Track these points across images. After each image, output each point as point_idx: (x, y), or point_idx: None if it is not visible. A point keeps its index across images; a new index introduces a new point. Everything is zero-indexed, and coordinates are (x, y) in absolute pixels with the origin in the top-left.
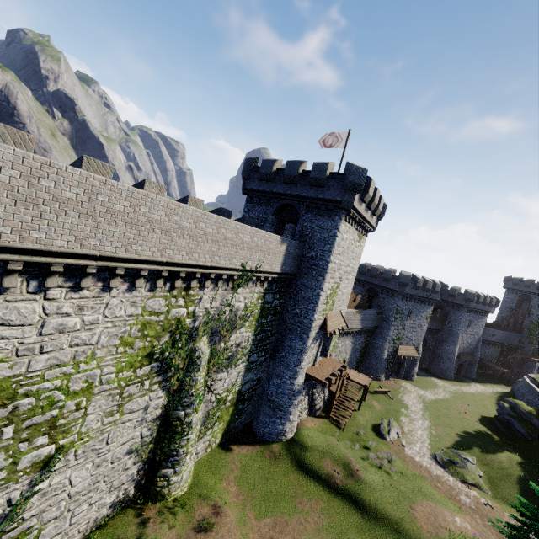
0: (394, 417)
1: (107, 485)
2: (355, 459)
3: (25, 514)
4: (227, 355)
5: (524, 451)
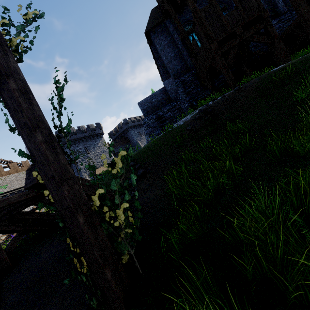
0: None
1: None
2: None
3: None
4: None
5: None
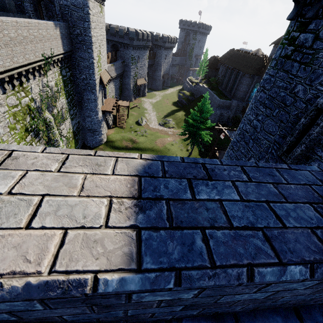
0: (142, 115)
1: None
2: (134, 137)
3: None
4: (61, 116)
5: (186, 110)
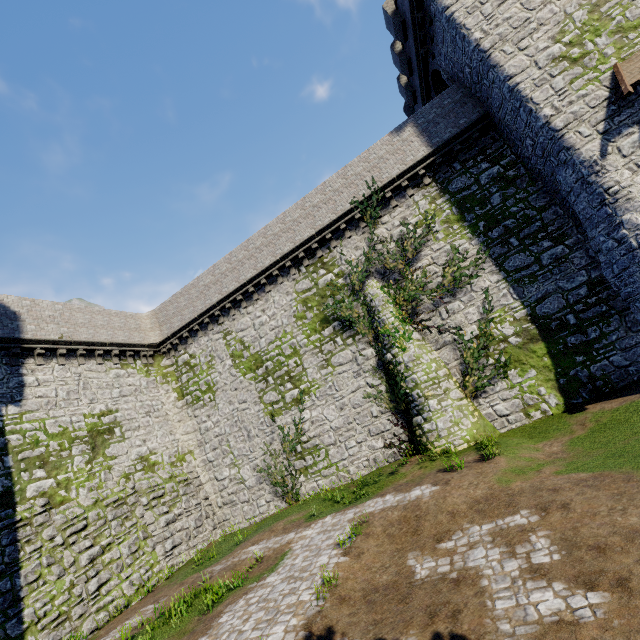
0: None
1: (364, 428)
2: None
3: (309, 434)
4: (422, 283)
5: None
